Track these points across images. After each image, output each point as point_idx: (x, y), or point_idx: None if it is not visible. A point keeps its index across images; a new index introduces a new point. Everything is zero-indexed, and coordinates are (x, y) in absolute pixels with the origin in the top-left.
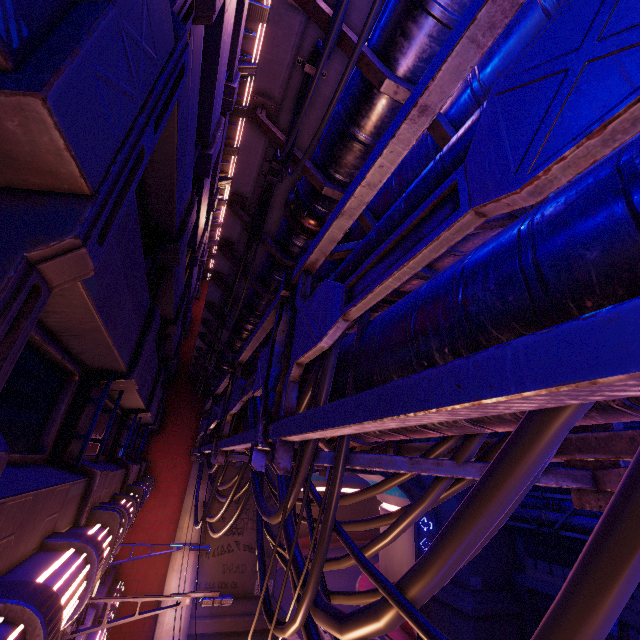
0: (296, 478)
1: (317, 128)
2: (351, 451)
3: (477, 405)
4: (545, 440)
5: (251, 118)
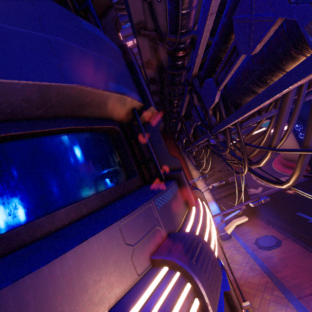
0: (227, 139)
1: (162, 14)
2: (241, 123)
3: (260, 106)
4: (289, 96)
5: (139, 35)
